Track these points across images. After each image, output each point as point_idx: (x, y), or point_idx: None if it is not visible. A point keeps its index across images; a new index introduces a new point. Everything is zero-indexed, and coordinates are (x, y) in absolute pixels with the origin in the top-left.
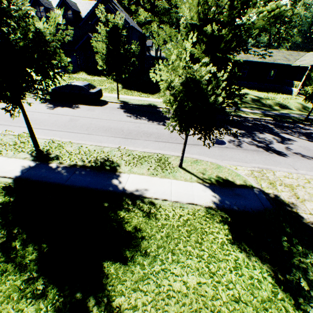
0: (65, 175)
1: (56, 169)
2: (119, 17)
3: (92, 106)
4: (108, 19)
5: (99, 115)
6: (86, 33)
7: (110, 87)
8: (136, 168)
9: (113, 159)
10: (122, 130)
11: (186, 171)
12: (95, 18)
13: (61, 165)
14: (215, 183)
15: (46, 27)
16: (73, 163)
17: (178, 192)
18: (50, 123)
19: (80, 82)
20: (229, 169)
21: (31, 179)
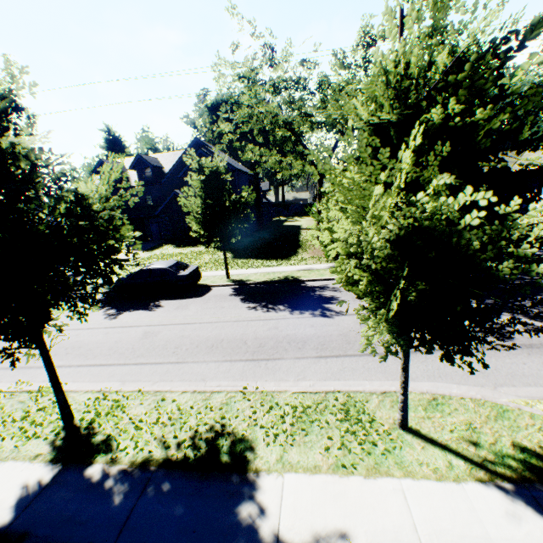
0: (121, 505)
1: (100, 484)
2: (219, 159)
3: (184, 299)
4: (203, 164)
5: (197, 315)
6: (171, 191)
7: (212, 259)
8: (295, 449)
9: (235, 427)
10: (243, 342)
11: (424, 441)
12: (183, 169)
13: (115, 466)
14: (529, 475)
15: (96, 190)
16: (141, 456)
17: (438, 532)
18: (106, 349)
19: (162, 263)
20: (532, 415)
21: (32, 533)
